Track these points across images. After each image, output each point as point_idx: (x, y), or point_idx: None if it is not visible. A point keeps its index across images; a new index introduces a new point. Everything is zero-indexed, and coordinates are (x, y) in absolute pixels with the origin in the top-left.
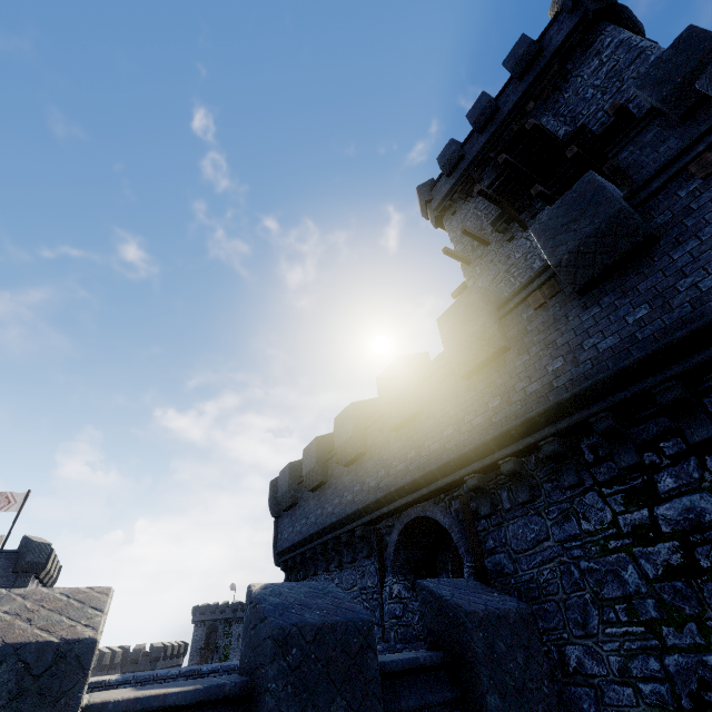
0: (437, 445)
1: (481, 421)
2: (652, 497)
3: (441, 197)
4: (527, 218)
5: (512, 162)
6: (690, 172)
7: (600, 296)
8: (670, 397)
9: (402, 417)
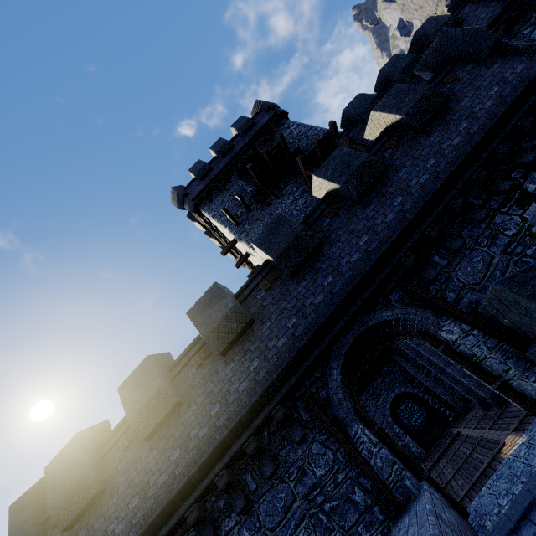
0: (358, 254)
1: (393, 215)
2: (531, 196)
3: (197, 191)
4: (277, 193)
5: (270, 154)
6: (442, 84)
7: (433, 129)
8: (508, 147)
9: (306, 253)
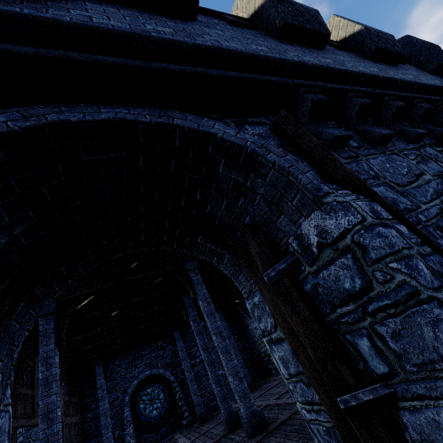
0: (240, 46)
1: (315, 60)
2: None
3: None
4: None
5: None
6: None
7: (381, 64)
8: None
9: None
